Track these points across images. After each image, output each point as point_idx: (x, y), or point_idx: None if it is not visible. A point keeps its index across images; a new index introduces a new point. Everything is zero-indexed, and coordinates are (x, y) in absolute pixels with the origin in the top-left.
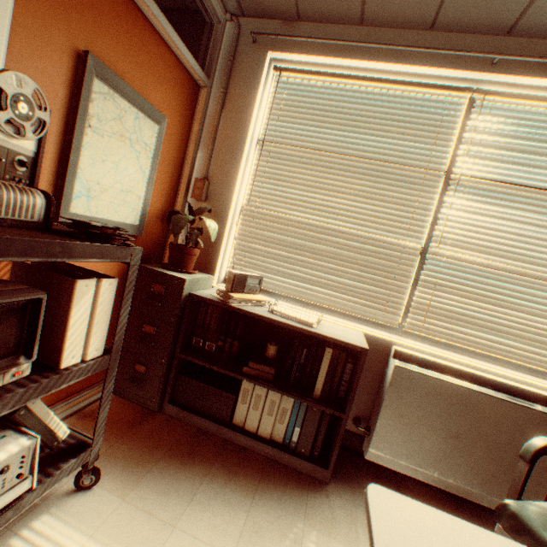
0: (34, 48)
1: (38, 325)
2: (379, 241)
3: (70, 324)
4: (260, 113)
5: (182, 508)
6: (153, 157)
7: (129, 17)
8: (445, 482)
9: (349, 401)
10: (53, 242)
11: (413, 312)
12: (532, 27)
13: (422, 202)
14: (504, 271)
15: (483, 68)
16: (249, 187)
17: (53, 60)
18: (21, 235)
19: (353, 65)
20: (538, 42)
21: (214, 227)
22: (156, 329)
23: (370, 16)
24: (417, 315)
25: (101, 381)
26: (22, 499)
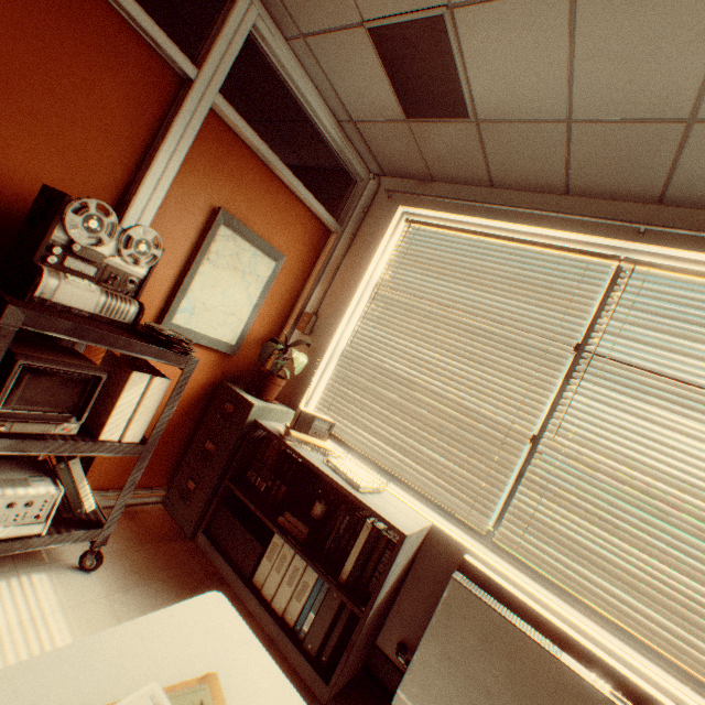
0: (181, 206)
1: (94, 396)
2: (481, 414)
3: (118, 404)
4: (382, 259)
5: None
6: (264, 288)
7: (266, 183)
8: None
9: (371, 597)
10: (120, 337)
11: (509, 518)
12: (685, 198)
13: (541, 377)
14: (648, 496)
15: (626, 236)
16: (356, 328)
17: (193, 213)
18: (103, 328)
19: (480, 222)
20: (702, 213)
21: (302, 361)
22: (216, 448)
23: (498, 180)
24: (513, 525)
25: (157, 487)
26: (31, 538)
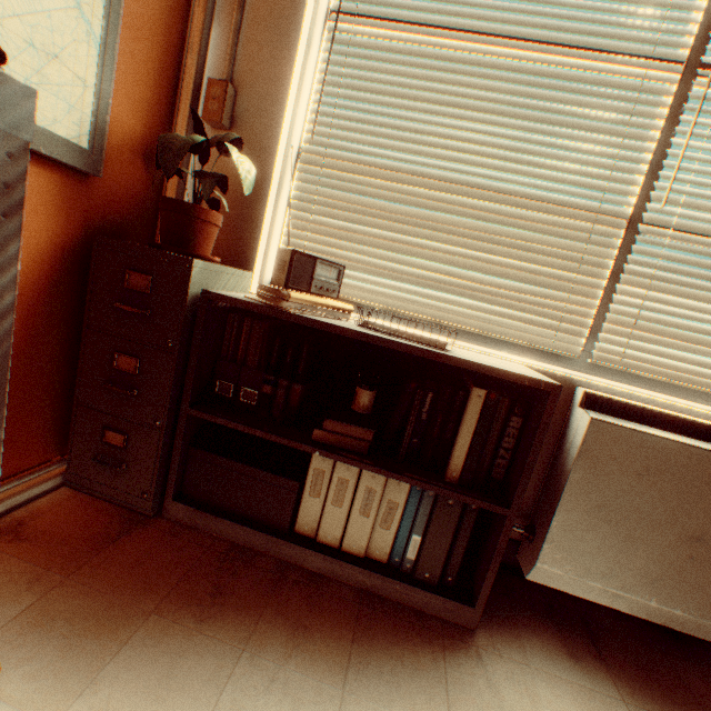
0: None
1: None
2: (555, 202)
3: None
4: None
5: None
6: None
7: None
8: (668, 614)
9: (519, 486)
10: None
11: (608, 330)
12: None
13: (638, 123)
14: None
15: None
16: (312, 107)
17: None
18: None
19: None
20: None
21: (249, 168)
22: (140, 363)
23: None
24: (616, 335)
25: (41, 466)
26: None
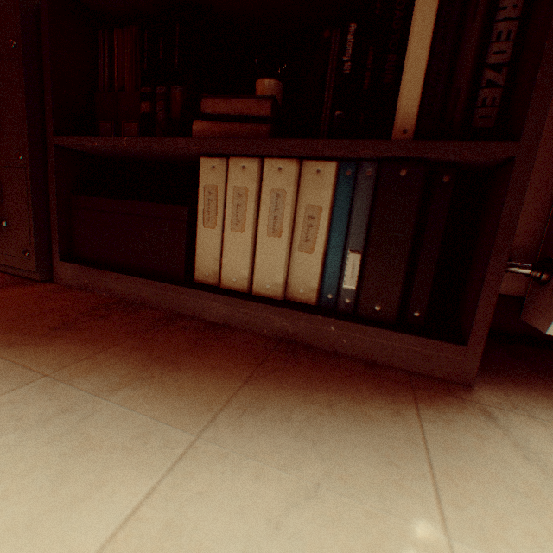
0: None
1: None
2: None
3: None
4: None
5: None
6: None
7: None
8: None
9: (536, 87)
10: None
11: None
12: None
13: None
14: None
15: None
16: None
17: None
18: None
19: None
20: None
21: None
22: None
23: None
24: None
25: None
26: None
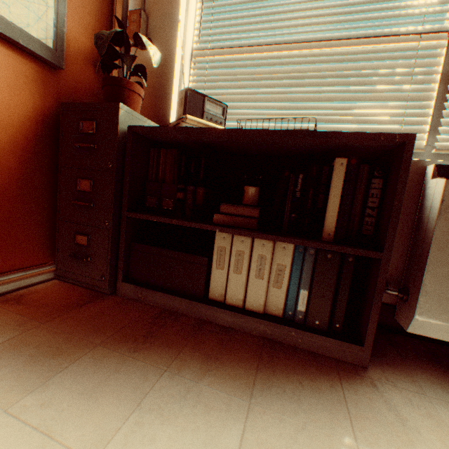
0: None
1: None
2: (382, 34)
3: None
4: None
5: (117, 421)
6: None
7: None
8: None
9: (388, 230)
10: None
11: (446, 122)
12: None
13: None
14: None
15: None
16: (197, 20)
17: None
18: None
19: None
20: None
21: (155, 51)
22: (93, 184)
23: None
24: None
25: (40, 265)
26: None
